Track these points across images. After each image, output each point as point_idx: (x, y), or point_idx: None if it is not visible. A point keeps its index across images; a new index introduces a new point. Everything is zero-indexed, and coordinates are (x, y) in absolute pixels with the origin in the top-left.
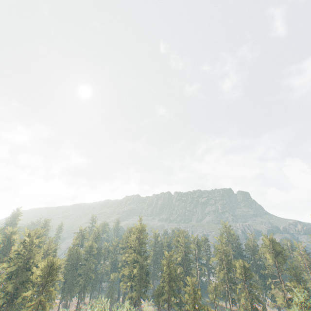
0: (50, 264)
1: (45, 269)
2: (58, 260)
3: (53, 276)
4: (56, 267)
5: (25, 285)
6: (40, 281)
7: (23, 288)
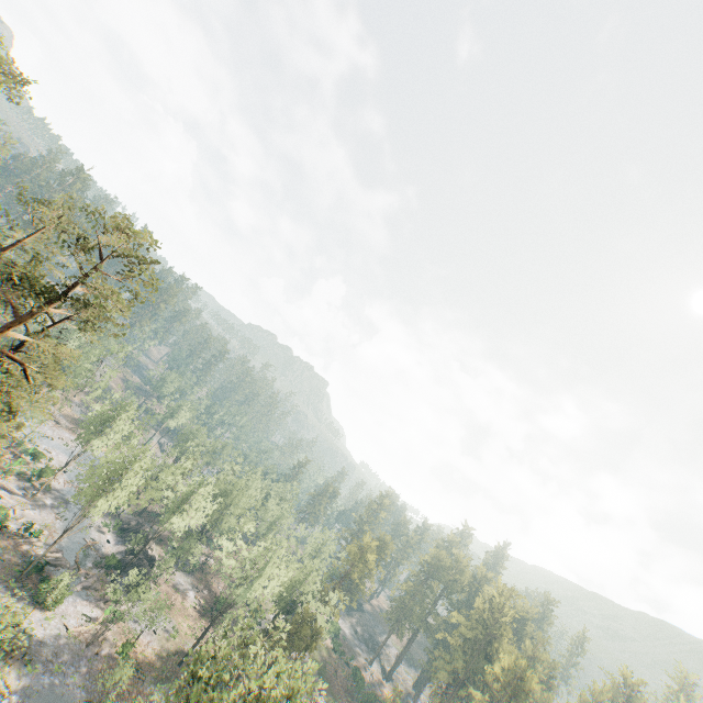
0: (518, 671)
1: (509, 675)
2: (534, 677)
3: (518, 701)
4: (527, 686)
5: (479, 682)
6: (496, 689)
7: (474, 684)
